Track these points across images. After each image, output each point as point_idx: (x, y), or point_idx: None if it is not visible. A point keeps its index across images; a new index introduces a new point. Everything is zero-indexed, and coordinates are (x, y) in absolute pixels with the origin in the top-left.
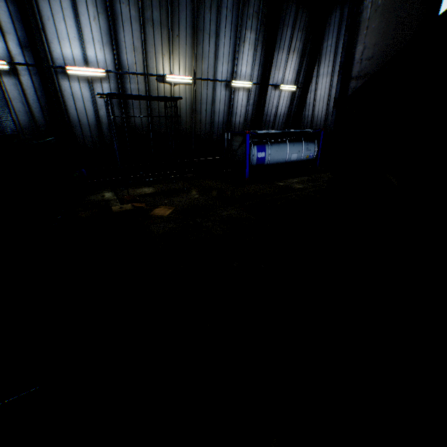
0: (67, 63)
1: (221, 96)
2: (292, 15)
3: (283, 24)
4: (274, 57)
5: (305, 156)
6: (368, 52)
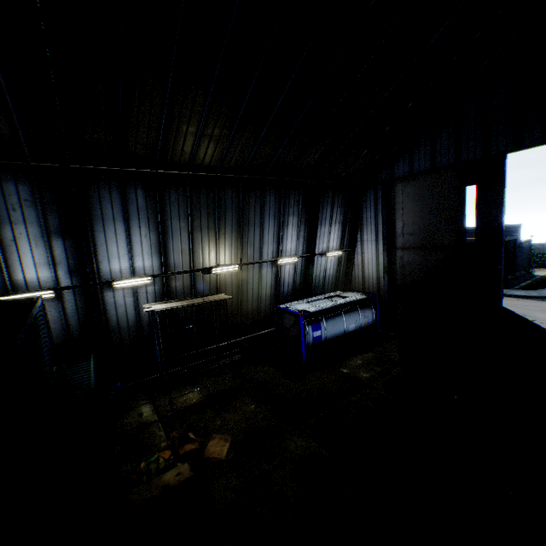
0: (114, 276)
1: (268, 272)
2: (330, 196)
3: (322, 205)
4: (317, 230)
5: (363, 323)
6: (408, 228)
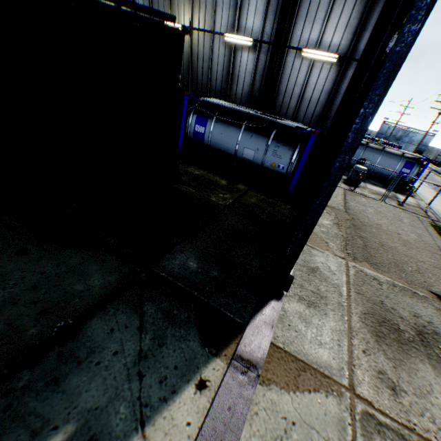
0: None
1: (220, 53)
2: None
3: None
4: (305, 1)
5: (269, 162)
6: None
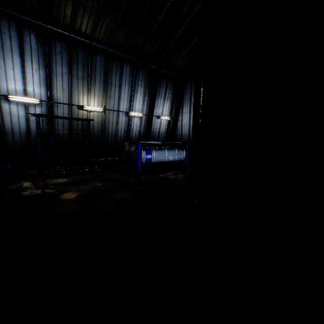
0: (10, 93)
1: (123, 120)
2: (165, 81)
3: (160, 85)
4: (156, 101)
5: (178, 158)
6: None
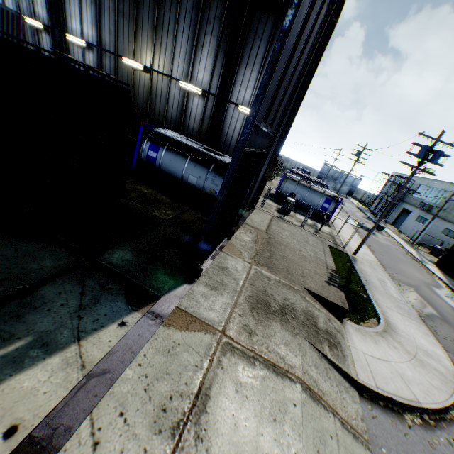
0: (74, 34)
1: (176, 94)
2: (270, 26)
3: (254, 36)
4: (241, 72)
5: (209, 188)
6: None
